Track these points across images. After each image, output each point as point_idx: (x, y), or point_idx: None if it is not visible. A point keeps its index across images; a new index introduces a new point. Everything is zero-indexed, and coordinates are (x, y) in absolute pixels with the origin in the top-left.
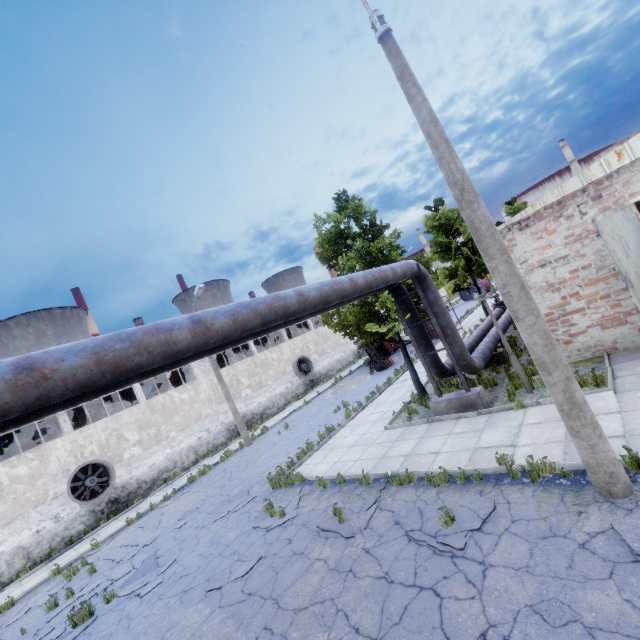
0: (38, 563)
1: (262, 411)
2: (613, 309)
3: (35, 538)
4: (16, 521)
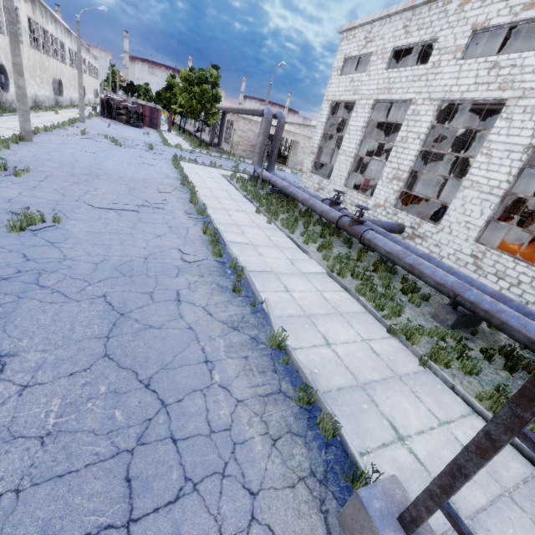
0: None
1: (42, 101)
2: (246, 148)
3: None
4: None
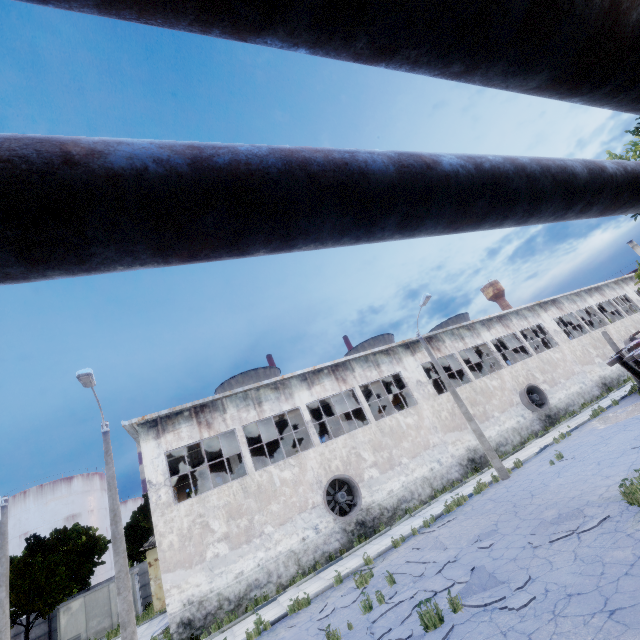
0: (306, 573)
1: (494, 447)
2: None
3: (302, 545)
4: (287, 523)
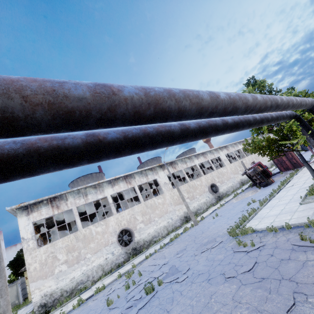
0: (107, 274)
1: (195, 211)
2: None
3: (105, 261)
4: (98, 252)
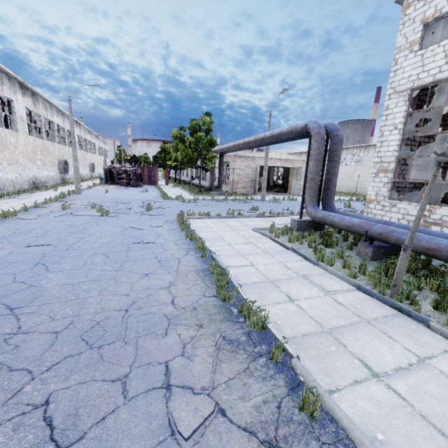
0: None
1: (44, 182)
2: (245, 185)
3: None
4: None
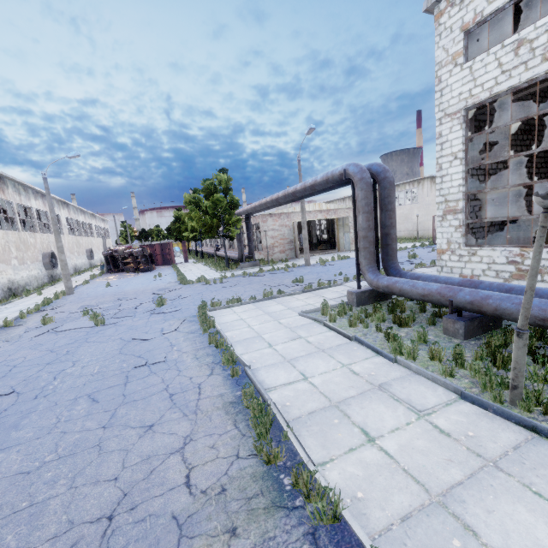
0: None
1: (24, 285)
2: (283, 248)
3: None
4: None
